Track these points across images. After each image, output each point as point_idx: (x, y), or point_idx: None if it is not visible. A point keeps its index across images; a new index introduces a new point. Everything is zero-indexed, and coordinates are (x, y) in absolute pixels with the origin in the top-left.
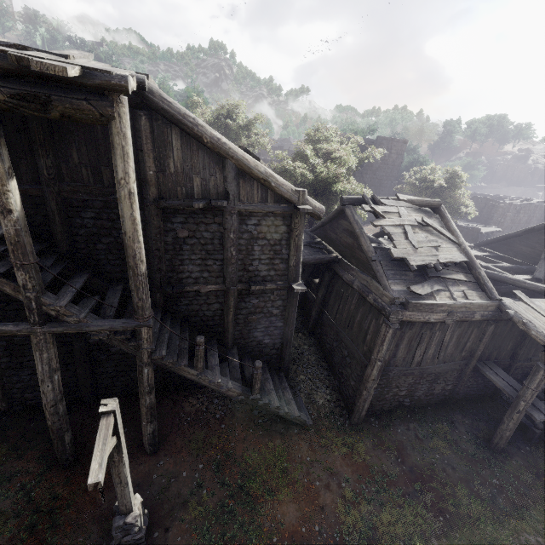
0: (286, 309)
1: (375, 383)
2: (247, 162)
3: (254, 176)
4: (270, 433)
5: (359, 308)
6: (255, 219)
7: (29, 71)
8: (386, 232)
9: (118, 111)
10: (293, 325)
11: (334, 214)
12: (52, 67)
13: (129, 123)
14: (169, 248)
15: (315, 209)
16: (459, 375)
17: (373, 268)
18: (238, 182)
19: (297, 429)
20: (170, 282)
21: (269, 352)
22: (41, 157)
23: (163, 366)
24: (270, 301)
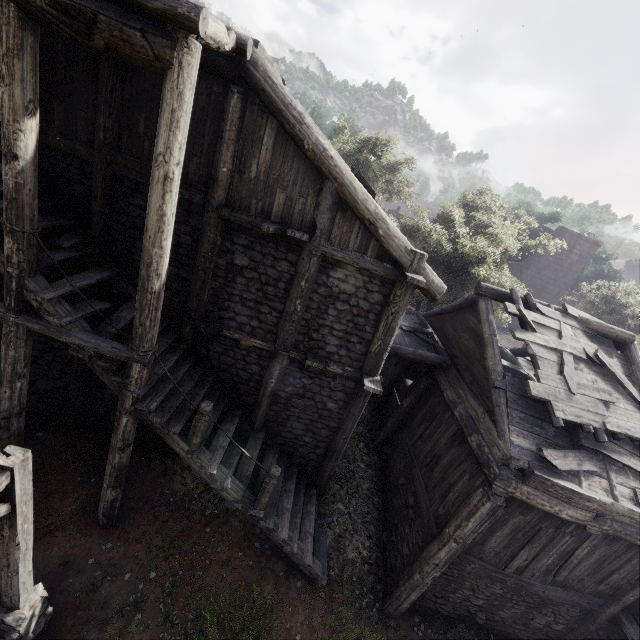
0: (347, 407)
1: (437, 571)
2: (354, 191)
3: (357, 213)
4: (263, 570)
5: (452, 447)
6: (342, 272)
7: None
8: (530, 352)
9: (180, 58)
10: (349, 432)
11: (461, 302)
12: None
13: (192, 81)
14: (219, 273)
15: (431, 285)
16: (583, 615)
17: (492, 398)
18: (333, 215)
19: (302, 582)
20: (208, 317)
21: (307, 454)
22: (102, 115)
23: (149, 423)
24: (328, 389)
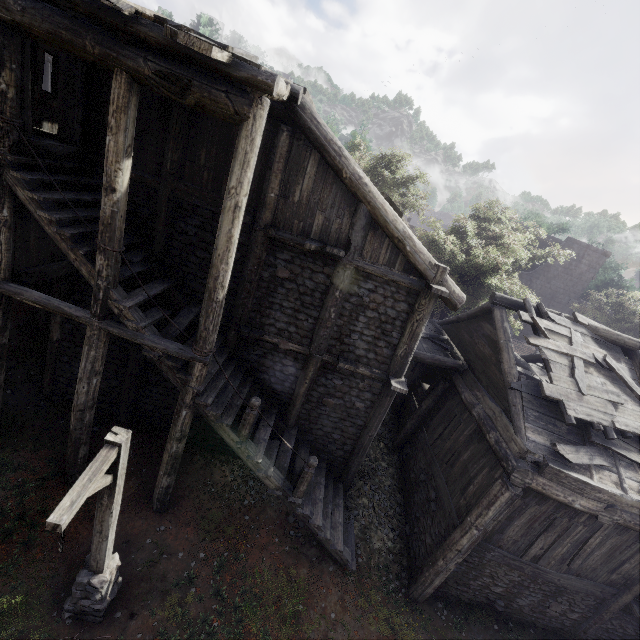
0: (373, 406)
1: (460, 557)
2: (385, 213)
3: (387, 232)
4: (298, 555)
5: (471, 444)
6: (372, 283)
7: (180, 49)
8: (543, 356)
9: (255, 113)
10: (375, 430)
11: (477, 311)
12: (198, 44)
13: (262, 129)
14: (262, 284)
15: (452, 295)
16: (596, 604)
17: (508, 398)
18: (366, 234)
19: (333, 567)
20: (251, 323)
21: (335, 450)
22: (170, 150)
23: (204, 416)
24: (356, 389)
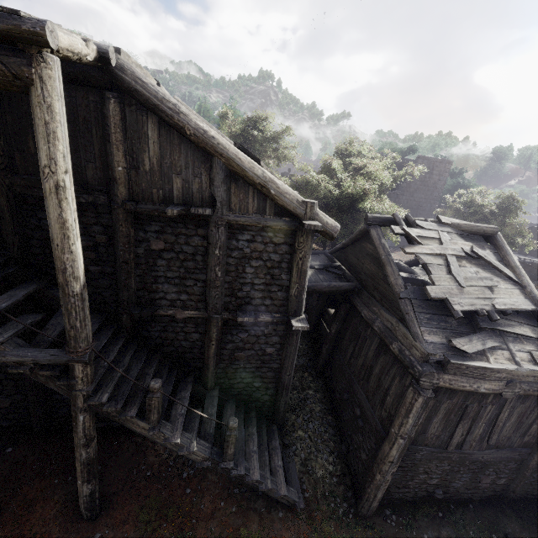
0: (283, 348)
1: (393, 467)
2: (240, 162)
3: (248, 180)
4: (246, 512)
5: (379, 357)
6: (249, 233)
7: None
8: (421, 262)
9: (39, 73)
10: (291, 369)
11: (356, 235)
12: None
13: (58, 92)
14: (140, 261)
15: (326, 227)
16: (517, 466)
17: (401, 308)
18: (228, 187)
19: (283, 511)
20: (140, 302)
21: (260, 397)
22: None
23: (105, 414)
24: (263, 337)
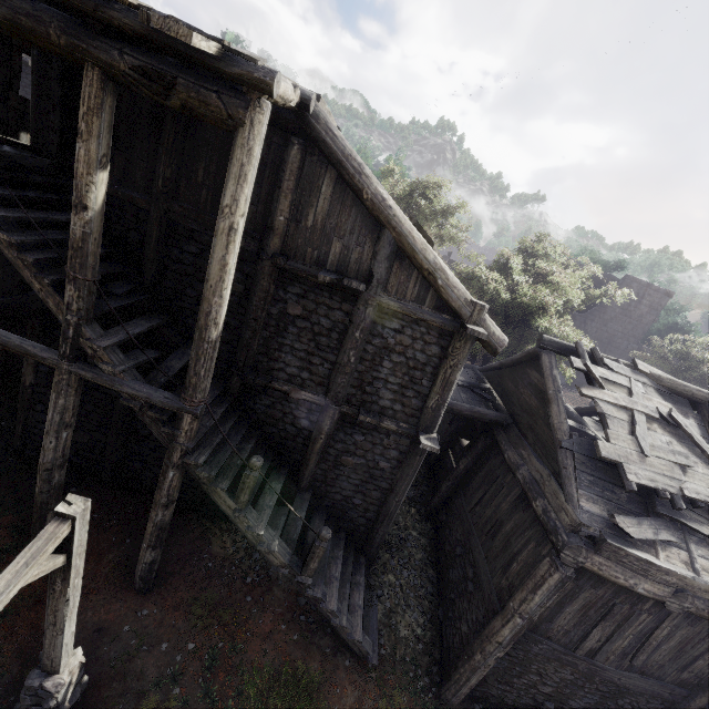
0: (400, 467)
1: (500, 650)
2: (413, 240)
3: (416, 263)
4: (308, 646)
5: (515, 512)
6: (399, 322)
7: (161, 39)
8: (598, 410)
9: (252, 117)
10: (403, 495)
11: (522, 356)
12: (175, 28)
13: (261, 137)
14: (270, 322)
15: (492, 338)
16: (665, 708)
17: (558, 459)
18: (391, 264)
19: (351, 660)
20: (257, 368)
21: (356, 518)
22: (162, 164)
23: (195, 478)
24: (380, 446)
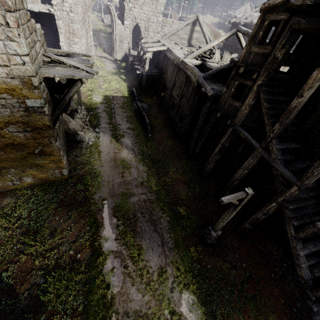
0: None
1: None
2: None
3: None
4: None
5: None
6: None
7: None
8: None
9: None
10: None
11: None
12: None
13: None
14: None
15: None
16: None
17: None
18: None
19: None
20: None
21: None
22: None
23: (282, 212)
24: None
